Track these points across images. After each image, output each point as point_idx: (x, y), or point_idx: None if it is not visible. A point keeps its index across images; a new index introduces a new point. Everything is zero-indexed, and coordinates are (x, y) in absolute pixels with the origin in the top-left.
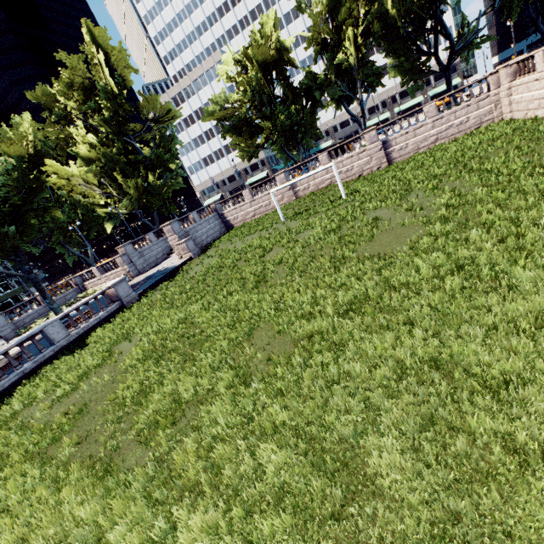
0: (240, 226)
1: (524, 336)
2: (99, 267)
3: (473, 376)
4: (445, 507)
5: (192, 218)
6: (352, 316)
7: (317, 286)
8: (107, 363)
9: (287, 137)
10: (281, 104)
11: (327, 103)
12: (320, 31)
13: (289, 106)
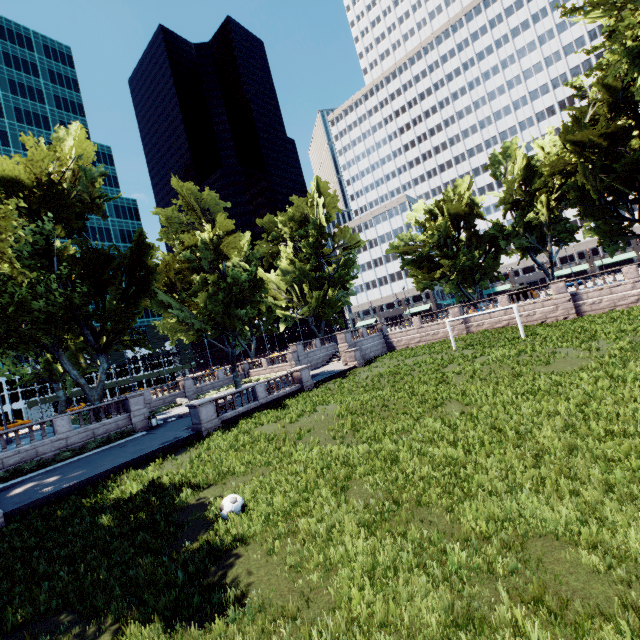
0: (404, 349)
1: (638, 404)
2: (268, 358)
3: (601, 416)
4: (570, 443)
5: (361, 332)
6: (527, 396)
7: (497, 385)
8: (316, 413)
9: (465, 276)
10: (464, 248)
11: (512, 250)
12: (513, 194)
13: (471, 250)
